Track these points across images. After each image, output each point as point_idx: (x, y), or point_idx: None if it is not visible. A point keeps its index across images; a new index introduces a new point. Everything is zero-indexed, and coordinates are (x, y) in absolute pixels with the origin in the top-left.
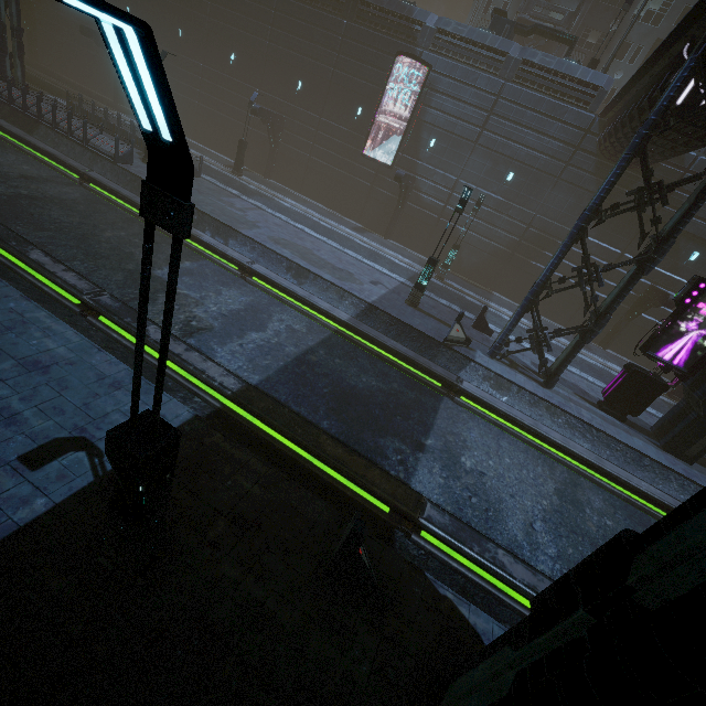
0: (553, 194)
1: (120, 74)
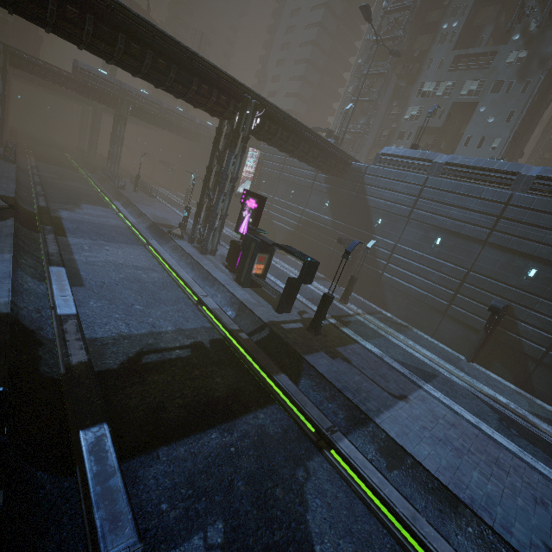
0: (311, 197)
1: None
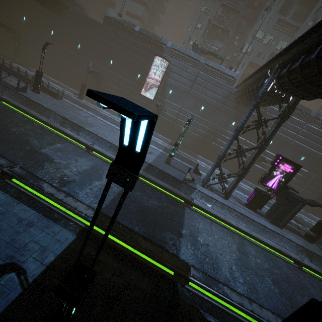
0: (219, 116)
1: (122, 124)
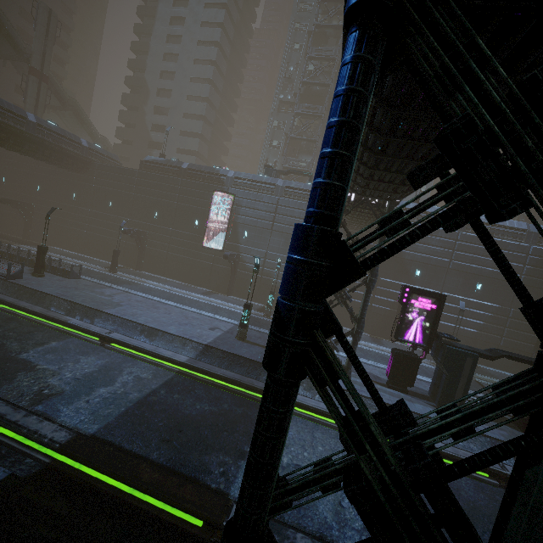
0: None
1: None
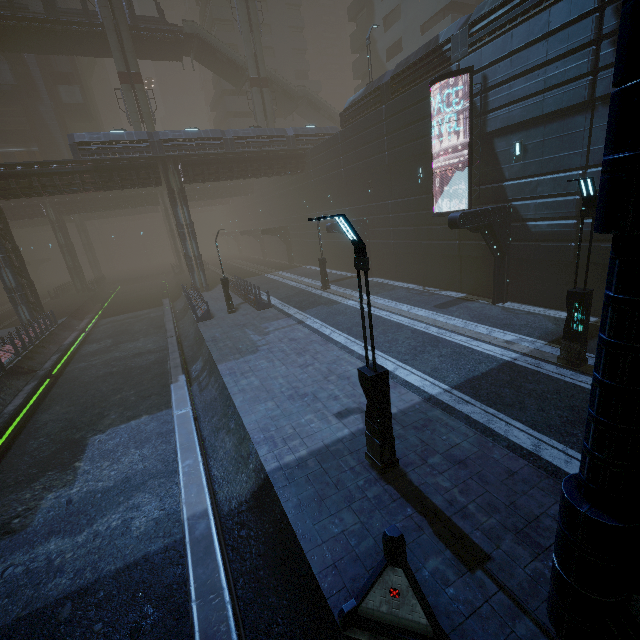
0: None
1: None
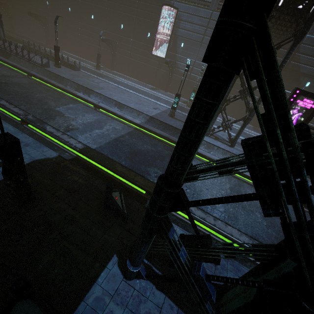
0: None
1: None
